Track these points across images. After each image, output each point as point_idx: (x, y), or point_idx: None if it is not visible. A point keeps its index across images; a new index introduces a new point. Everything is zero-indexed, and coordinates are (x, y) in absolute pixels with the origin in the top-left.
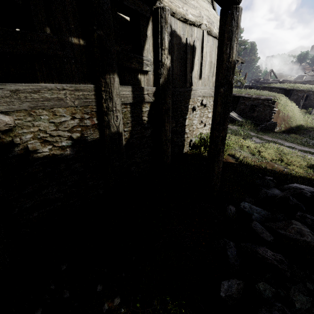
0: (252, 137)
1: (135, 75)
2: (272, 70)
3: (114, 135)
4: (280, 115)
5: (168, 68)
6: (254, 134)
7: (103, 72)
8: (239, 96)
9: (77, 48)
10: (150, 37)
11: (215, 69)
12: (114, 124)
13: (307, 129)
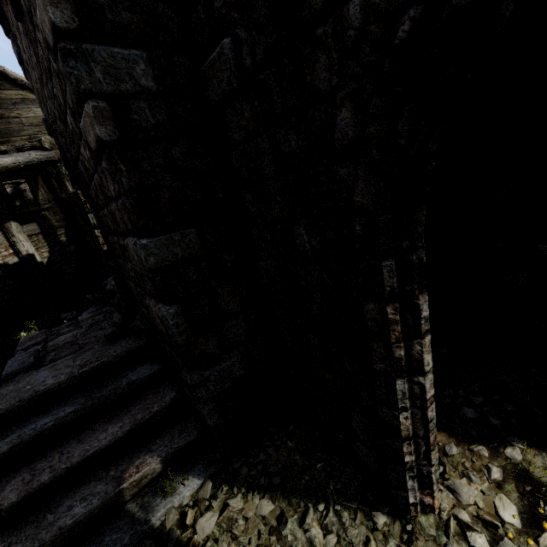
0: None
1: (39, 213)
2: None
3: (26, 257)
4: None
5: (65, 199)
6: None
7: (2, 223)
8: None
9: None
10: (44, 185)
11: None
12: (23, 250)
13: None
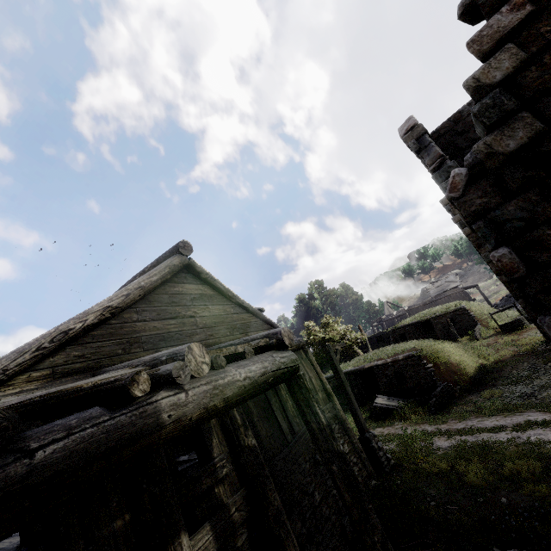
0: (434, 438)
1: (210, 494)
2: (386, 301)
3: None
4: (443, 368)
5: (252, 449)
6: (432, 428)
7: (164, 546)
8: (370, 367)
9: (121, 533)
10: (216, 423)
11: (314, 382)
12: None
13: (494, 368)
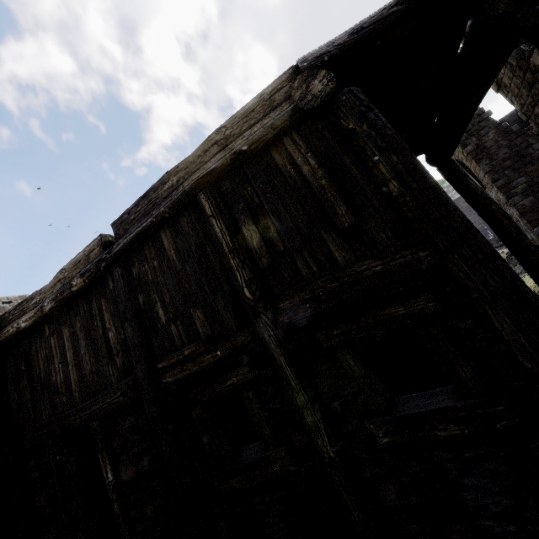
0: None
1: None
2: None
3: None
4: None
5: None
6: None
7: None
8: None
9: None
10: None
11: None
12: None
13: None
